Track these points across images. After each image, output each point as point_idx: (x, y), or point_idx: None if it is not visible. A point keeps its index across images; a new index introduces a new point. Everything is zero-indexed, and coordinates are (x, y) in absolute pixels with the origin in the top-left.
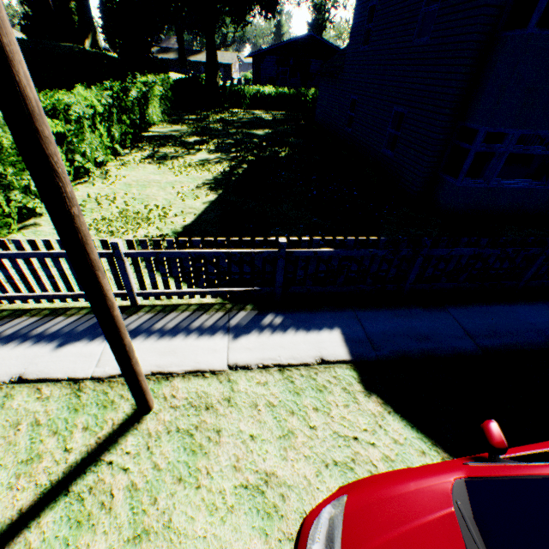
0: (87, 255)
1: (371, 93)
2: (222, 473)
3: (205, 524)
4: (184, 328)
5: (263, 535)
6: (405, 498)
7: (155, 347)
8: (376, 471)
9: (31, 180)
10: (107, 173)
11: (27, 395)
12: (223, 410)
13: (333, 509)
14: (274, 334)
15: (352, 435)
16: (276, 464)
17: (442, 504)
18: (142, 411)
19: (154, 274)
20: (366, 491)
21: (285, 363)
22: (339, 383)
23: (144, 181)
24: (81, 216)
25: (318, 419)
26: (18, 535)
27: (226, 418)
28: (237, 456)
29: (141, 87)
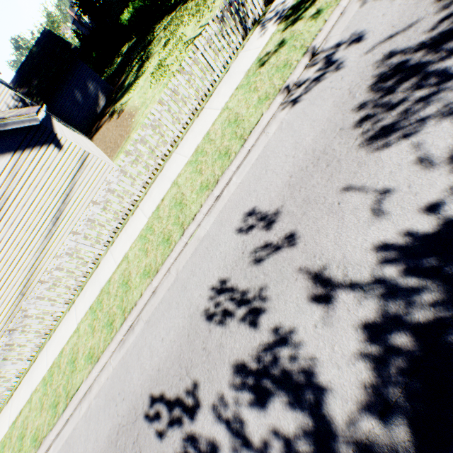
0: None
1: None
2: None
3: None
4: None
5: None
6: None
7: None
8: None
9: None
10: None
11: None
12: None
13: None
14: None
15: None
16: None
17: None
18: None
19: None
20: None
21: None
22: None
23: None
24: None
25: None
26: None
27: None
28: None
29: None
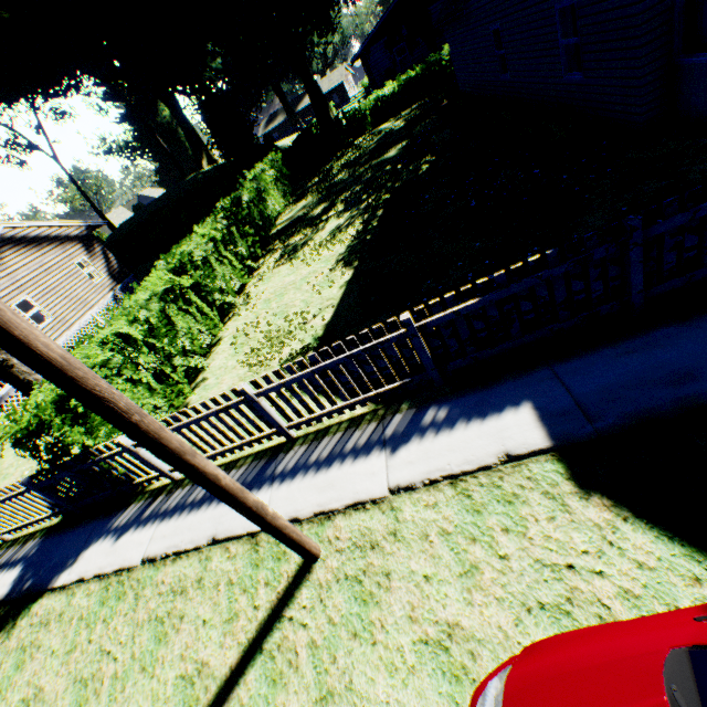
0: (166, 447)
1: (513, 6)
2: (397, 626)
3: (386, 687)
4: (338, 453)
5: (453, 704)
6: (586, 677)
7: (314, 484)
8: (608, 615)
9: (185, 342)
10: (248, 297)
11: (220, 555)
12: (389, 547)
13: (499, 683)
14: (438, 435)
15: (564, 562)
16: (459, 611)
17: (645, 690)
18: (308, 560)
19: (293, 404)
20: (533, 663)
21: (456, 472)
22: (536, 487)
23: (280, 289)
24: (146, 418)
25: (510, 543)
26: (232, 691)
27: (394, 556)
28: (411, 604)
29: (251, 186)
